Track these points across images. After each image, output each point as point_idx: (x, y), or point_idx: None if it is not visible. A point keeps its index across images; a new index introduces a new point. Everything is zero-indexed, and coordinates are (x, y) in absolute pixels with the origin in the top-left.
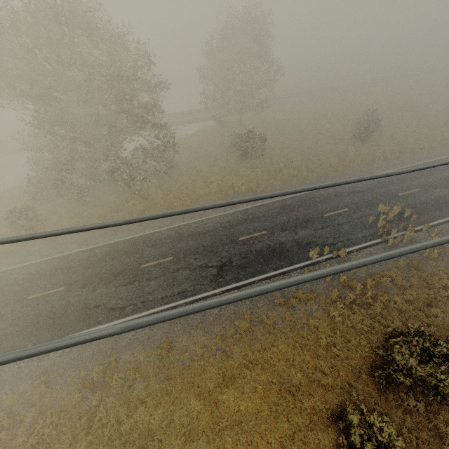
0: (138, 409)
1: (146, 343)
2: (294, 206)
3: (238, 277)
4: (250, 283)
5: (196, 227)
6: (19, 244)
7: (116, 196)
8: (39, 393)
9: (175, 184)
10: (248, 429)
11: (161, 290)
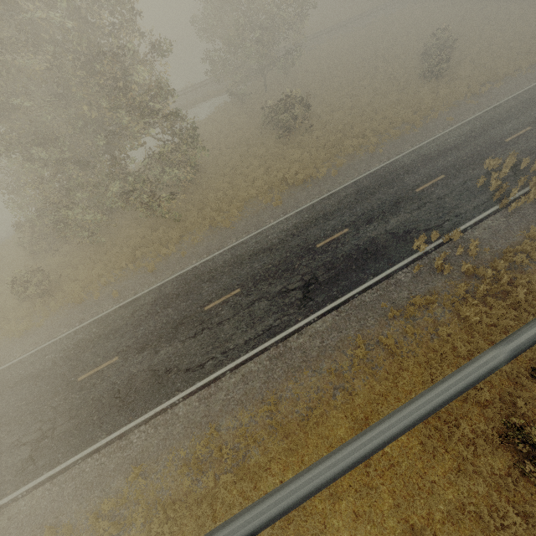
0: (263, 478)
1: (245, 401)
2: (373, 187)
3: (332, 295)
4: (348, 299)
5: (256, 243)
6: (38, 316)
7: (137, 226)
8: (138, 488)
9: (208, 193)
10: (403, 473)
11: (241, 333)
